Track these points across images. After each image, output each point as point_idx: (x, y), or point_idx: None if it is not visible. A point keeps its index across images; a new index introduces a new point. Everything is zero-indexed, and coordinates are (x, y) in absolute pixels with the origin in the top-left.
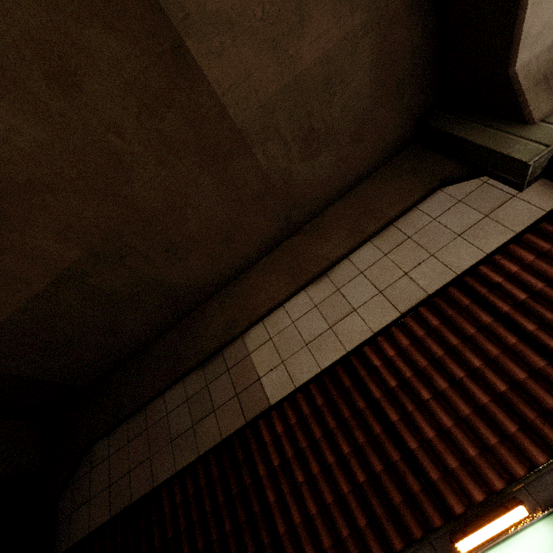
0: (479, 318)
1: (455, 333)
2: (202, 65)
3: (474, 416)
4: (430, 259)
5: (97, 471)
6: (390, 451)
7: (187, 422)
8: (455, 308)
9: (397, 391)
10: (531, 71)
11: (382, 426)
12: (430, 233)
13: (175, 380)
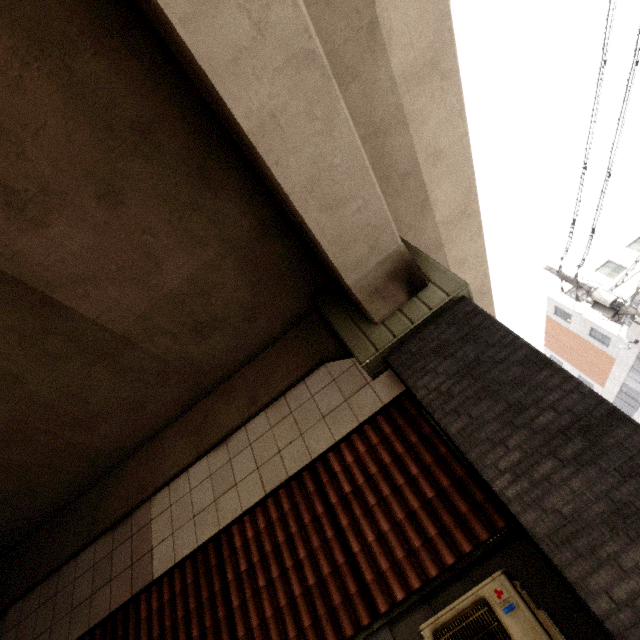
0: (315, 507)
1: (298, 519)
2: (71, 305)
3: (287, 607)
4: (299, 439)
5: (6, 638)
6: (223, 638)
7: (88, 591)
8: (305, 493)
9: (243, 576)
10: (363, 286)
11: (226, 610)
12: (306, 411)
13: (87, 543)
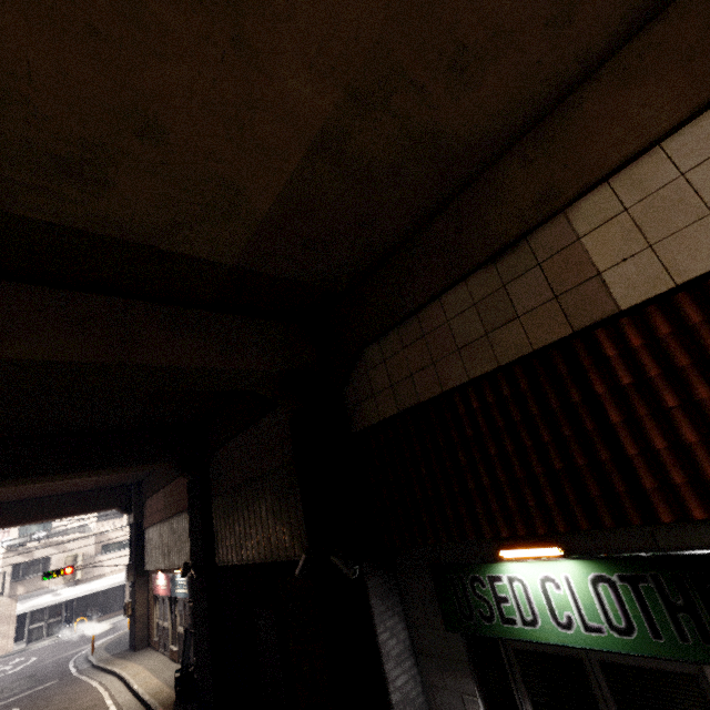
0: None
1: None
2: None
3: None
4: None
5: (374, 372)
6: None
7: (477, 330)
8: None
9: None
10: None
11: None
12: None
13: (455, 281)
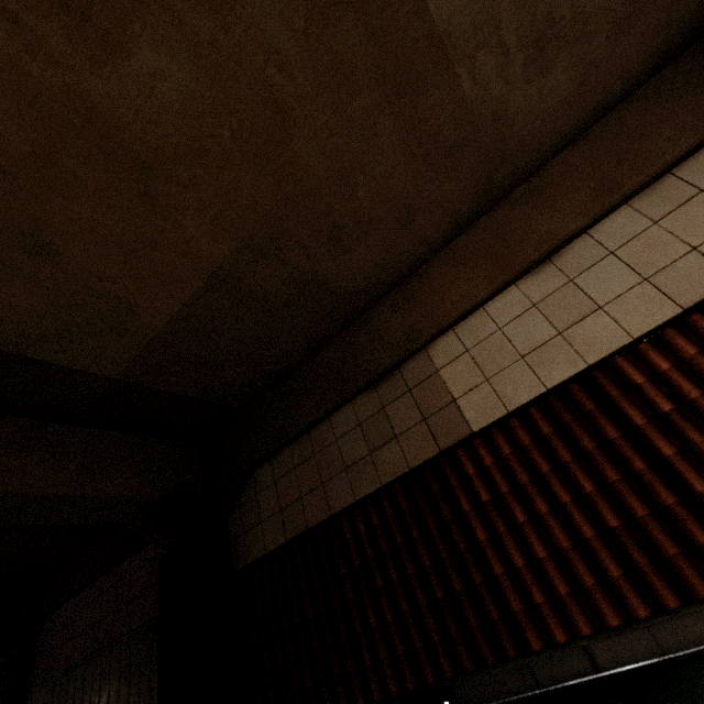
0: None
1: None
2: None
3: None
4: None
5: (264, 495)
6: (660, 493)
7: (362, 449)
8: None
9: (673, 417)
10: None
11: (646, 461)
12: None
13: (343, 402)
